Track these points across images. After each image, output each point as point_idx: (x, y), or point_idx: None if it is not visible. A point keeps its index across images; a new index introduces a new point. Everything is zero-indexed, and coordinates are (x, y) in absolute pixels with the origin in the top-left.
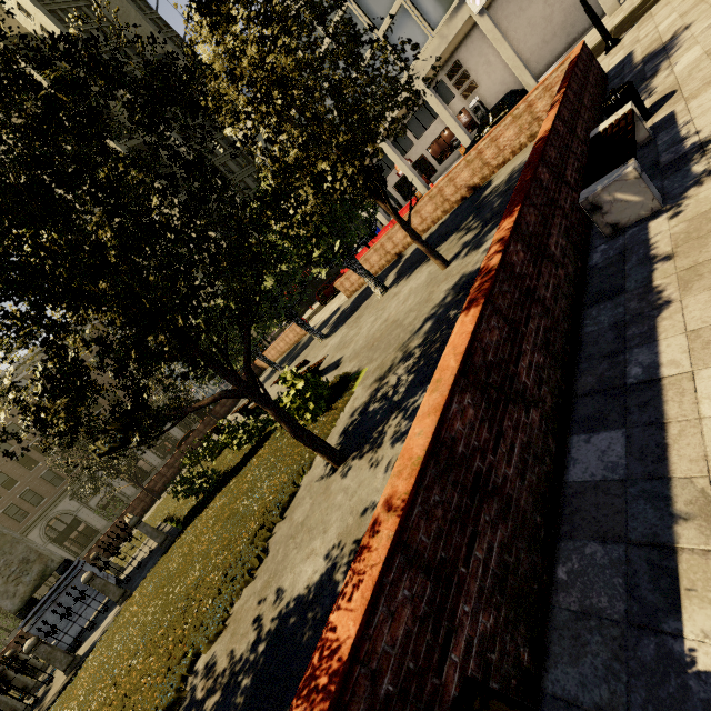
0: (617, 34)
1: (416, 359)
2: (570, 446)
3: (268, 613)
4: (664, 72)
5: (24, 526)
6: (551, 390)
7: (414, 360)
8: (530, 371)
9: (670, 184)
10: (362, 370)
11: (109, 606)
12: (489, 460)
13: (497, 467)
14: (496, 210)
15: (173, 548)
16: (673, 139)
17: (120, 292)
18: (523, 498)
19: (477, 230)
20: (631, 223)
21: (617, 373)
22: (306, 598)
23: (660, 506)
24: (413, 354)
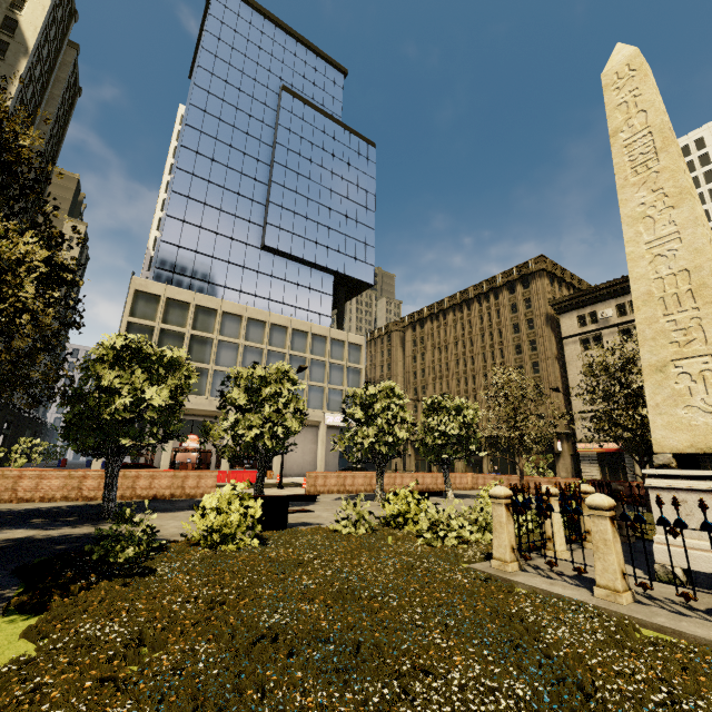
0: None
1: None
2: None
3: None
4: None
5: None
6: None
7: None
8: None
9: None
10: None
11: None
12: None
13: None
14: None
15: (648, 535)
16: None
17: None
18: None
19: None
20: None
21: None
22: None
23: None
24: None
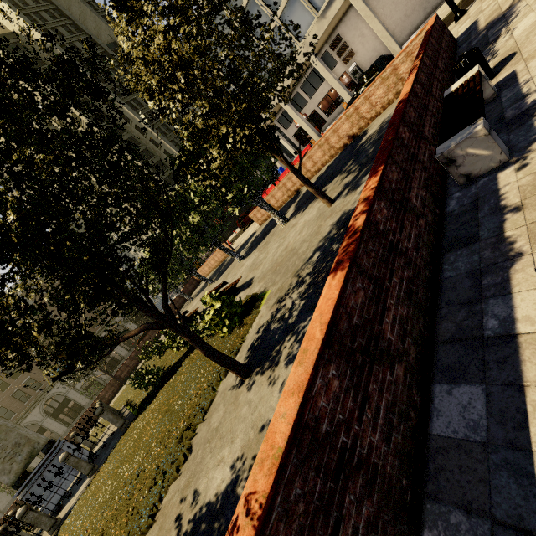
0: (463, 7)
1: (306, 286)
2: (433, 394)
3: (186, 514)
4: (505, 37)
5: (28, 405)
6: (414, 340)
7: (305, 287)
8: (394, 326)
9: (515, 138)
10: (267, 291)
11: (84, 475)
12: (354, 431)
13: (362, 436)
14: (370, 156)
15: (128, 432)
16: (516, 96)
17: (29, 265)
18: (389, 463)
19: (355, 173)
20: (482, 174)
21: (474, 323)
22: (214, 506)
23: (524, 482)
24: (305, 281)
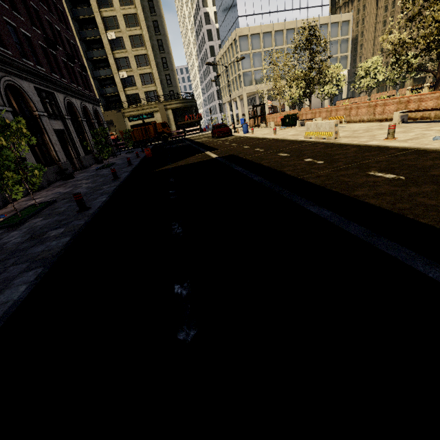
0: None
1: None
2: None
3: None
4: None
5: None
6: None
7: None
8: None
9: None
10: None
11: None
12: None
13: None
14: None
15: None
16: None
17: None
18: None
19: None
20: None
21: None
22: None
23: None
24: None
